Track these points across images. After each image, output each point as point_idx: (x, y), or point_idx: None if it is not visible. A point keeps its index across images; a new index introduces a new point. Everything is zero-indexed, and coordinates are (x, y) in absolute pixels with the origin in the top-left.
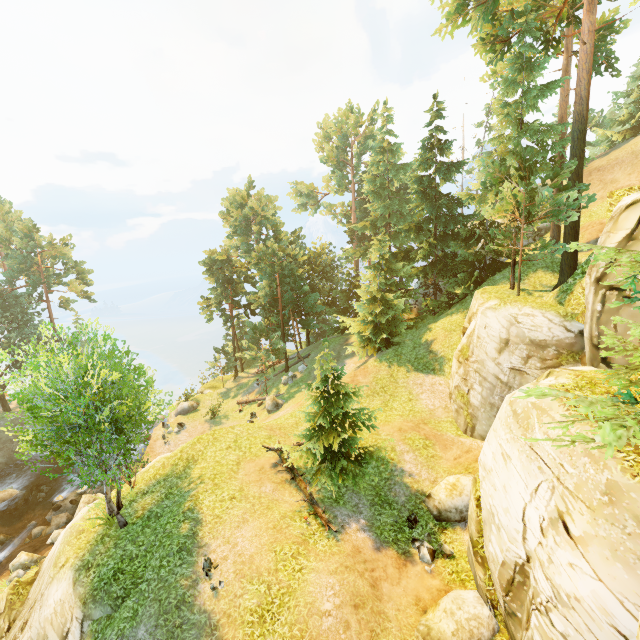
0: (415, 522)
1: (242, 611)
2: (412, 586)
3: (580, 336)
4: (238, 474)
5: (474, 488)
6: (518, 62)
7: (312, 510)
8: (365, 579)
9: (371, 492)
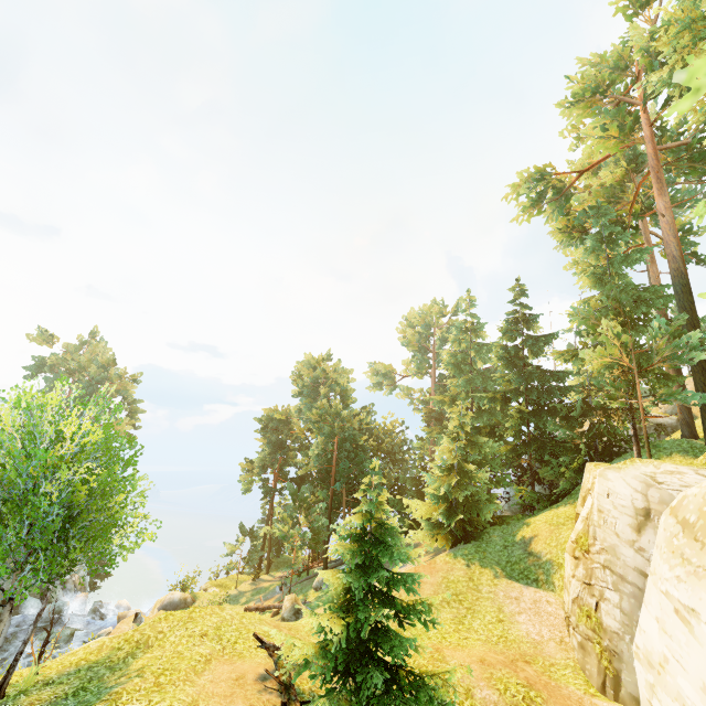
0: None
1: None
2: None
3: None
4: (200, 677)
5: None
6: (598, 239)
7: None
8: None
9: None
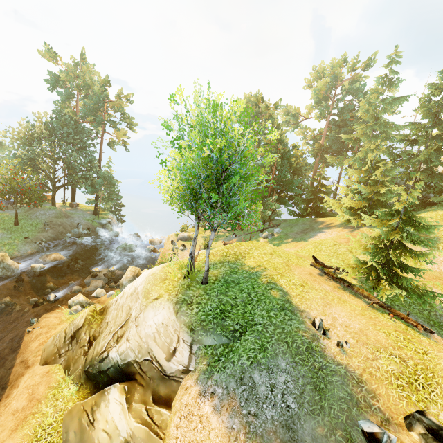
0: None
1: (384, 373)
2: None
3: None
4: (293, 272)
5: None
6: None
7: (384, 313)
8: None
9: (422, 315)
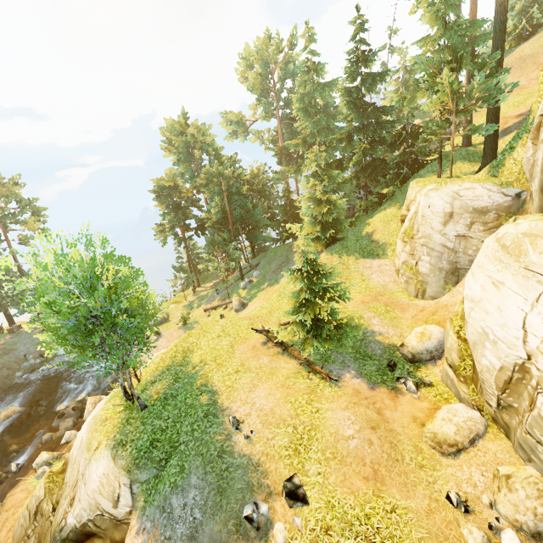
0: (395, 366)
1: (277, 449)
2: (407, 410)
3: (516, 198)
4: (235, 354)
5: (452, 325)
6: None
7: (309, 370)
8: (371, 410)
9: (352, 351)
